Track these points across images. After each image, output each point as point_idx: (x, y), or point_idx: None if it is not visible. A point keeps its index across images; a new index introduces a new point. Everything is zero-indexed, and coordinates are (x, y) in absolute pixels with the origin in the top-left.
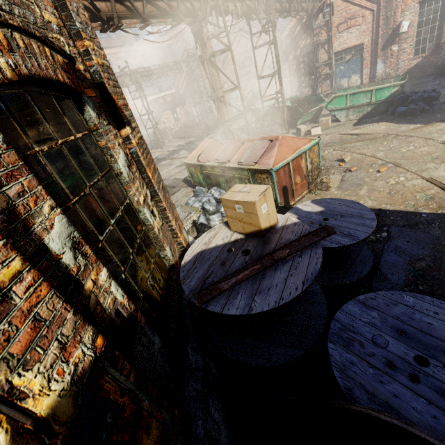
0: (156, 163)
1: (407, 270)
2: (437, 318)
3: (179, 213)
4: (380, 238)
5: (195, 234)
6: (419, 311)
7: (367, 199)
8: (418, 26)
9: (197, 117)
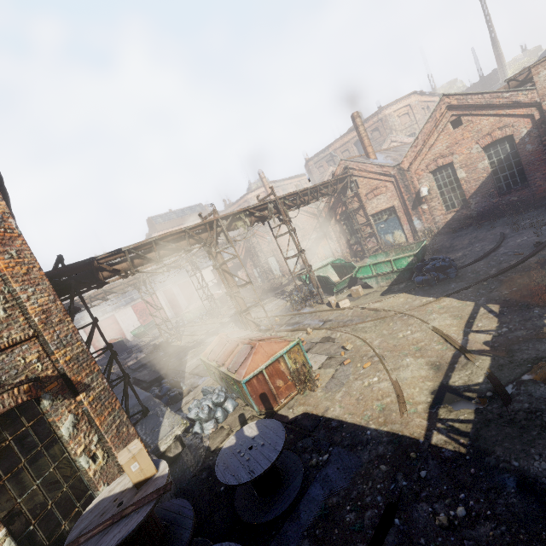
0: (203, 340)
1: (319, 508)
2: None
3: (165, 427)
4: (320, 462)
5: (179, 449)
6: None
7: (337, 406)
8: (439, 188)
9: (259, 277)
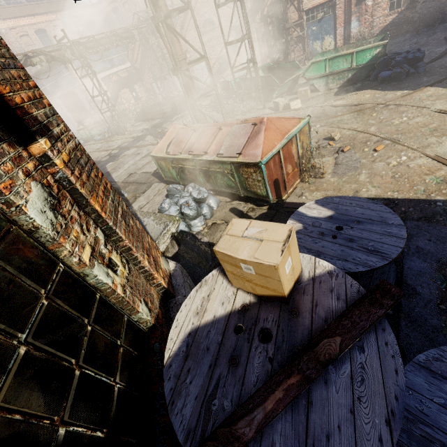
0: (119, 154)
1: (438, 280)
2: None
3: (152, 226)
4: None
5: (175, 249)
6: None
7: (370, 187)
8: None
9: (160, 94)
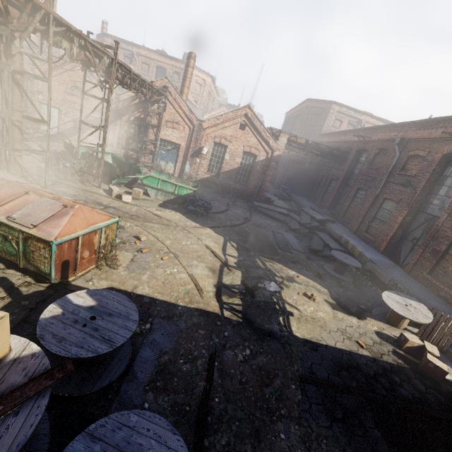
0: None
1: (154, 366)
2: (147, 436)
3: None
4: (144, 330)
5: None
6: (137, 432)
7: (146, 286)
8: (212, 155)
9: None
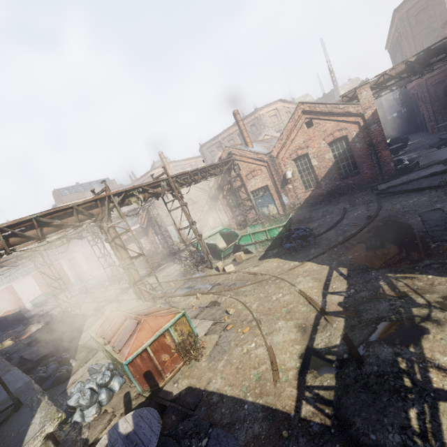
0: (102, 307)
1: None
2: None
3: (34, 425)
4: None
5: None
6: None
7: (218, 377)
8: (299, 172)
9: (160, 243)
